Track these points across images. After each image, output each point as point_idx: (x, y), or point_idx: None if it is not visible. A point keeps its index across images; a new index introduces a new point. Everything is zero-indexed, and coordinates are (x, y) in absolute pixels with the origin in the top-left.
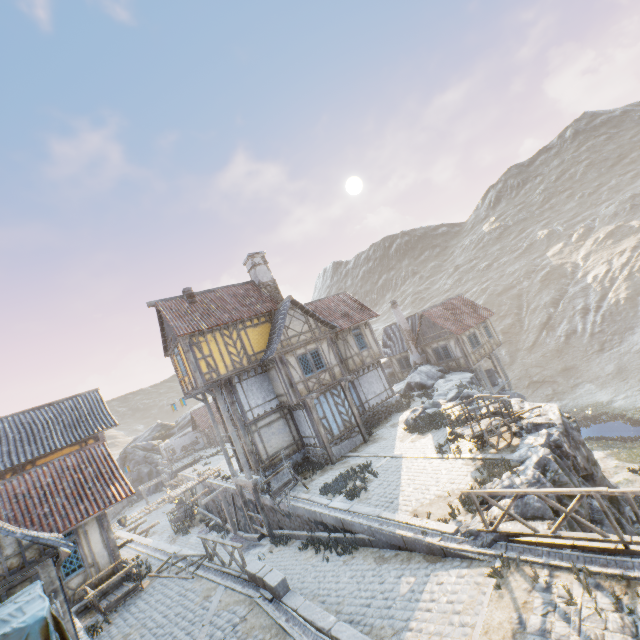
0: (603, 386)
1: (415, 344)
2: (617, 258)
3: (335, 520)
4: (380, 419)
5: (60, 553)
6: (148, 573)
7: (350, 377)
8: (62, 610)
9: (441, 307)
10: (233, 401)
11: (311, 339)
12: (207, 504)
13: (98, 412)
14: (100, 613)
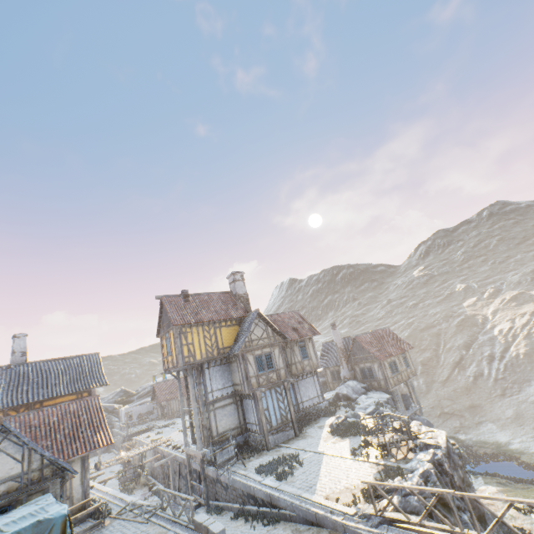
0: (503, 428)
1: (346, 361)
2: (519, 318)
3: (265, 495)
4: (310, 420)
5: (67, 475)
6: (108, 514)
7: (292, 380)
8: None
9: (370, 335)
10: (200, 382)
11: (267, 344)
12: (153, 470)
13: (96, 371)
14: None
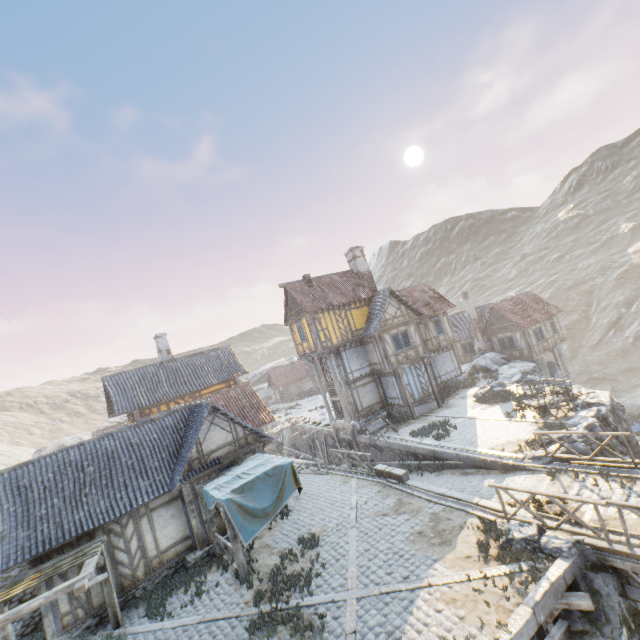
0: None
1: (481, 333)
2: None
3: (428, 451)
4: (449, 392)
5: (266, 441)
6: None
7: (433, 355)
8: None
9: (510, 302)
10: (339, 364)
11: (402, 322)
12: (294, 443)
13: (233, 362)
14: None
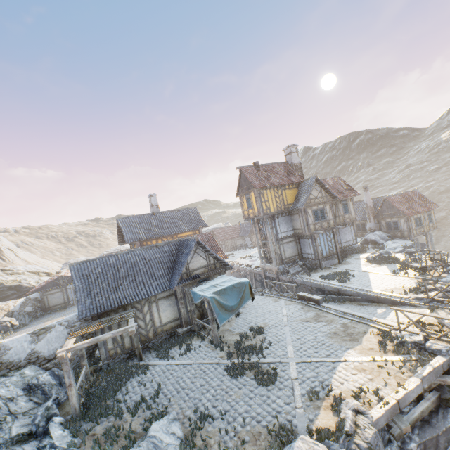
0: None
1: (374, 217)
2: None
3: (333, 288)
4: (346, 254)
5: (227, 268)
6: None
7: (341, 227)
8: None
9: (400, 196)
10: (272, 227)
11: (321, 202)
12: None
13: (198, 218)
14: None
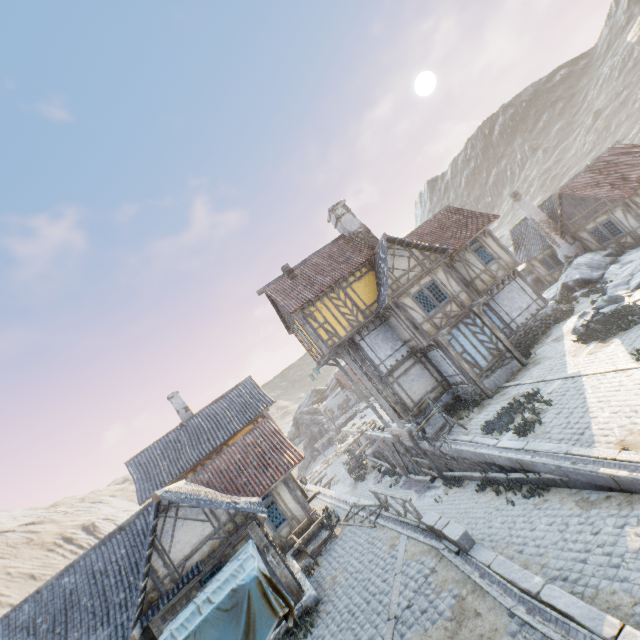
0: None
1: (560, 234)
2: None
3: (509, 461)
4: (536, 336)
5: (258, 517)
6: (338, 522)
7: (482, 300)
8: (276, 560)
9: (587, 173)
10: (362, 359)
11: (422, 273)
12: (373, 453)
13: (257, 395)
14: (309, 556)
